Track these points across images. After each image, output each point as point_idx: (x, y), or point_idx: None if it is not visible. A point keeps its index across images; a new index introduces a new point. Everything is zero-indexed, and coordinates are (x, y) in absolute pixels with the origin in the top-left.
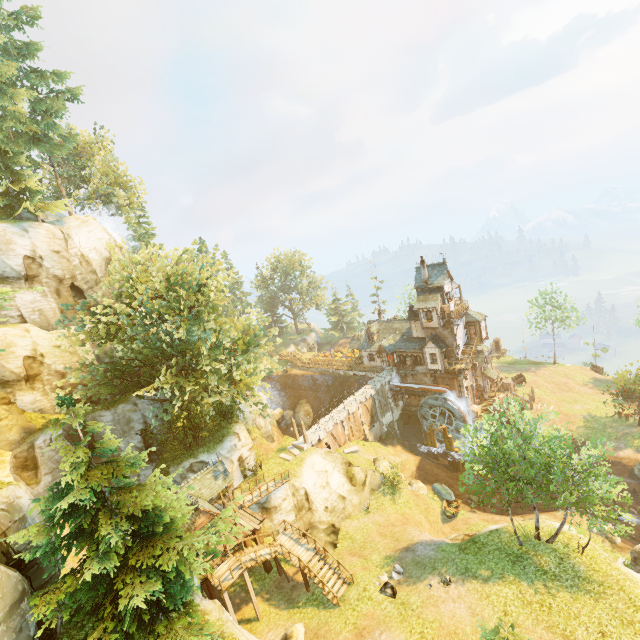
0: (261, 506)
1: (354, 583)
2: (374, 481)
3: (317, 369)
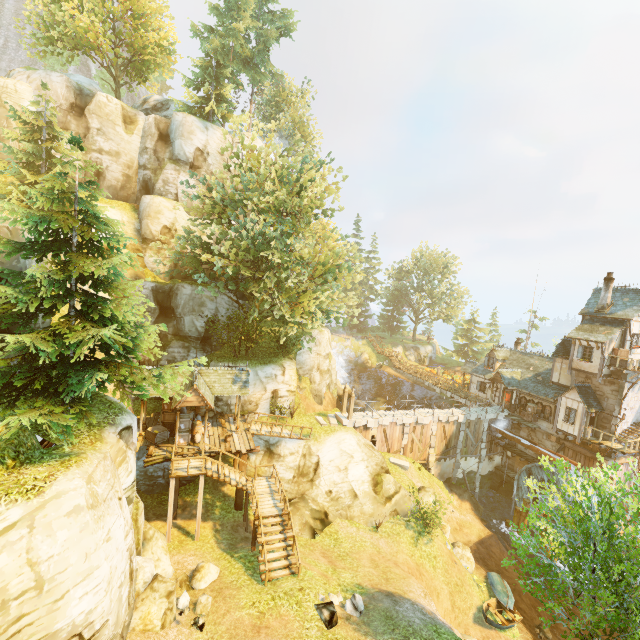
0: (268, 446)
1: (298, 577)
2: (403, 504)
3: (413, 377)
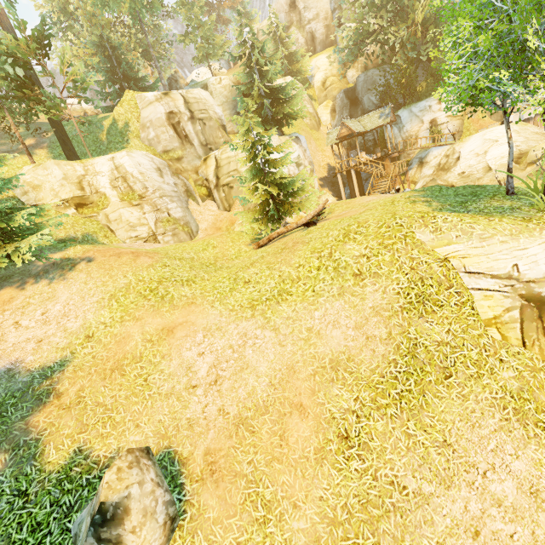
0: (420, 160)
1: None
2: None
3: None
